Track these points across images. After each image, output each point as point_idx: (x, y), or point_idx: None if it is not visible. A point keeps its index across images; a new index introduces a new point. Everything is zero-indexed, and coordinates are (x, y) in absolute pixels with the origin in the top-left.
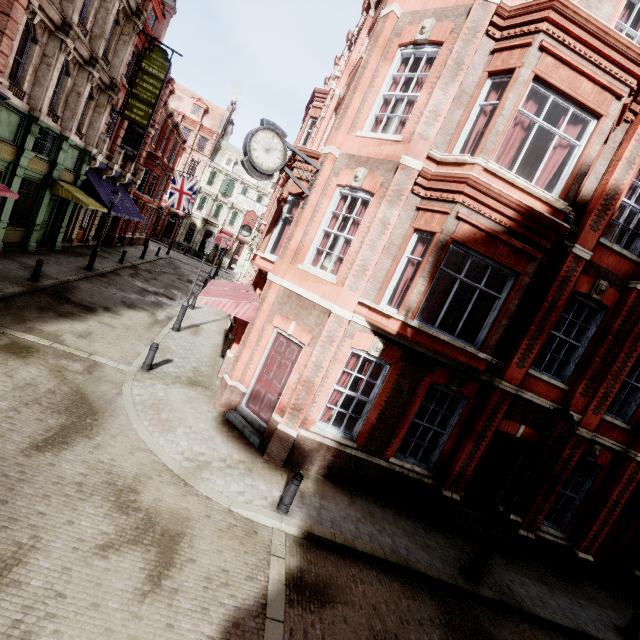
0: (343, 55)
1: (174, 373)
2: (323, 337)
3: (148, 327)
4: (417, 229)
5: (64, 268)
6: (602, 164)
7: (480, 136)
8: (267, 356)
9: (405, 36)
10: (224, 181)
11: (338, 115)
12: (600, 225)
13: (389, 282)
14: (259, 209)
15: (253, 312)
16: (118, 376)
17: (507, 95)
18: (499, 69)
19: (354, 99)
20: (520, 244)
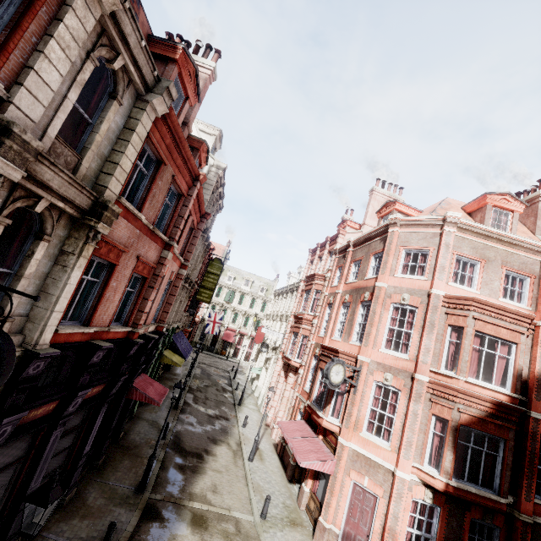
0: (326, 248)
1: (277, 515)
2: (394, 494)
3: (234, 462)
4: (434, 414)
5: (165, 414)
6: (526, 358)
7: (453, 356)
8: (349, 502)
9: (393, 299)
10: (227, 292)
11: (352, 318)
12: (540, 396)
13: (426, 449)
14: (276, 335)
15: (333, 467)
16: (253, 529)
17: (464, 341)
18: (454, 325)
19: (373, 331)
20: (500, 422)
